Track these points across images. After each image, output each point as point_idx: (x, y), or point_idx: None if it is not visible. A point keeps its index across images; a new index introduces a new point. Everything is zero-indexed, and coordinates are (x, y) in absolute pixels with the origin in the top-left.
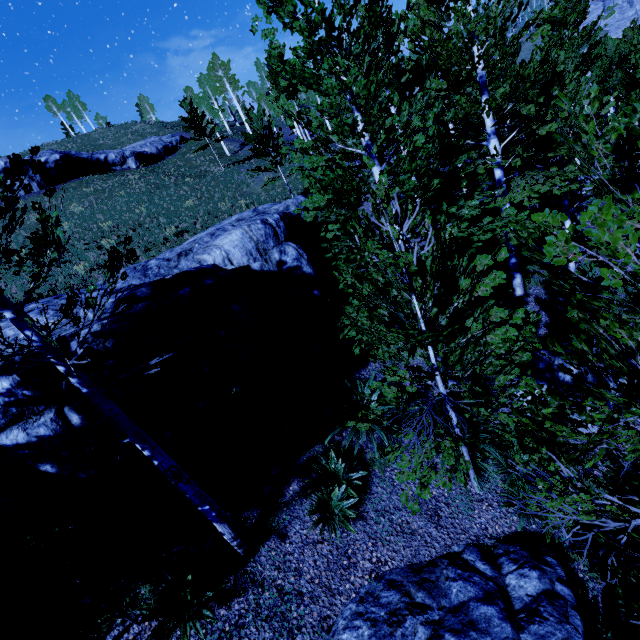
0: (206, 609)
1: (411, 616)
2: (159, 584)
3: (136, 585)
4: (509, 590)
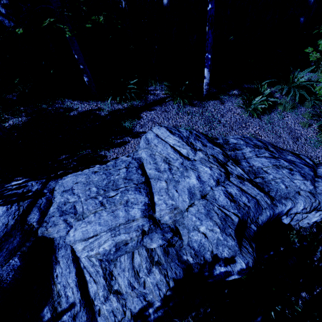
0: (185, 99)
1: (264, 150)
2: (172, 83)
3: (162, 82)
4: (317, 171)
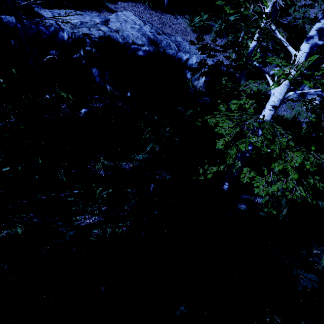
0: (150, 3)
1: None
2: None
3: None
4: None
